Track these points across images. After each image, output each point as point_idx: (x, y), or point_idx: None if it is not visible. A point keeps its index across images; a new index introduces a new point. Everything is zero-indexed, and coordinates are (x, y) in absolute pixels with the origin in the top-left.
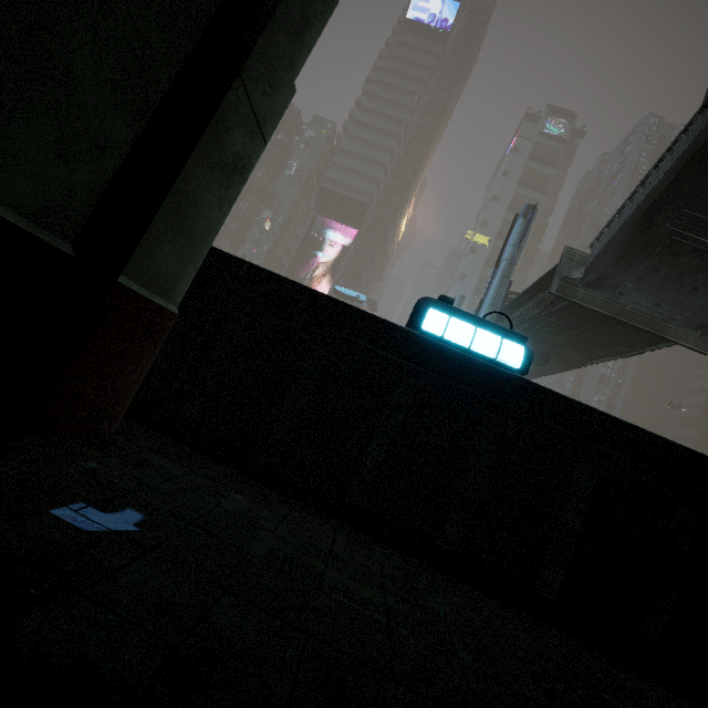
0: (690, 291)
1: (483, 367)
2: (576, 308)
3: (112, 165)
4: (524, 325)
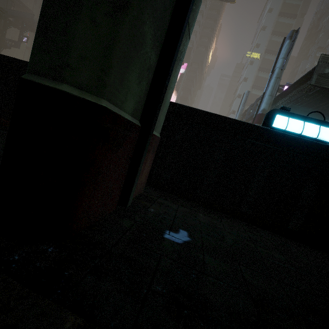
0: None
1: (309, 143)
2: (325, 90)
3: (150, 78)
4: (290, 104)
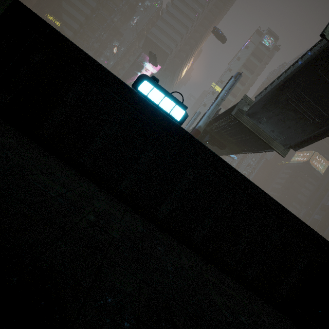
0: (287, 128)
1: (163, 116)
2: (241, 125)
3: None
4: (219, 129)
